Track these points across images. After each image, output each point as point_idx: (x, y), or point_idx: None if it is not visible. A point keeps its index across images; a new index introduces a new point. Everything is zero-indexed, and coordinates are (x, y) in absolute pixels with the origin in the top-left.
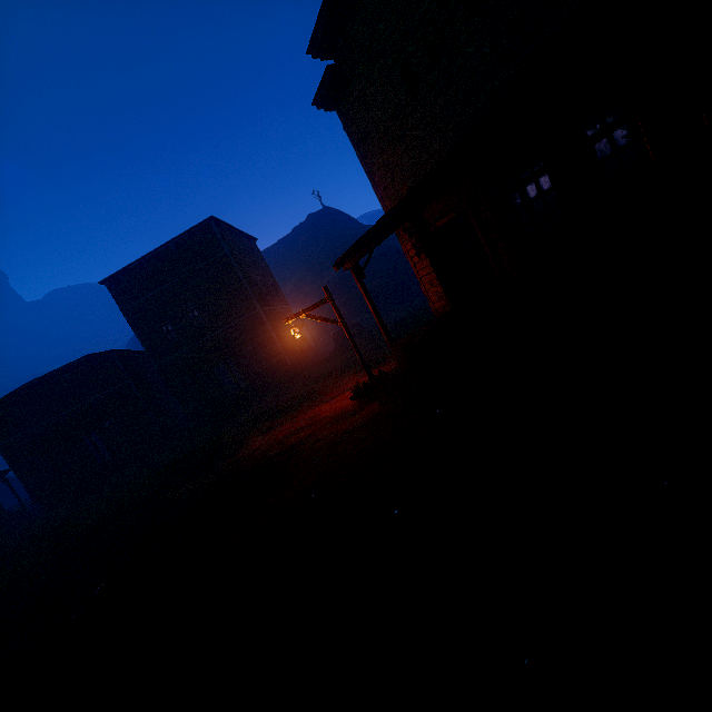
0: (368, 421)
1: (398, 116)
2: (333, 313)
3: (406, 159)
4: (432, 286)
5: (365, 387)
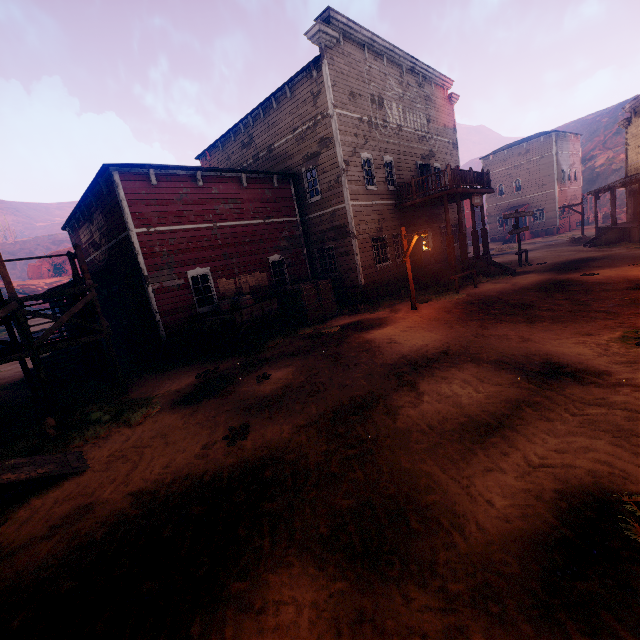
0: (566, 246)
1: (638, 147)
2: (623, 195)
3: (636, 162)
4: (628, 209)
5: (573, 238)
